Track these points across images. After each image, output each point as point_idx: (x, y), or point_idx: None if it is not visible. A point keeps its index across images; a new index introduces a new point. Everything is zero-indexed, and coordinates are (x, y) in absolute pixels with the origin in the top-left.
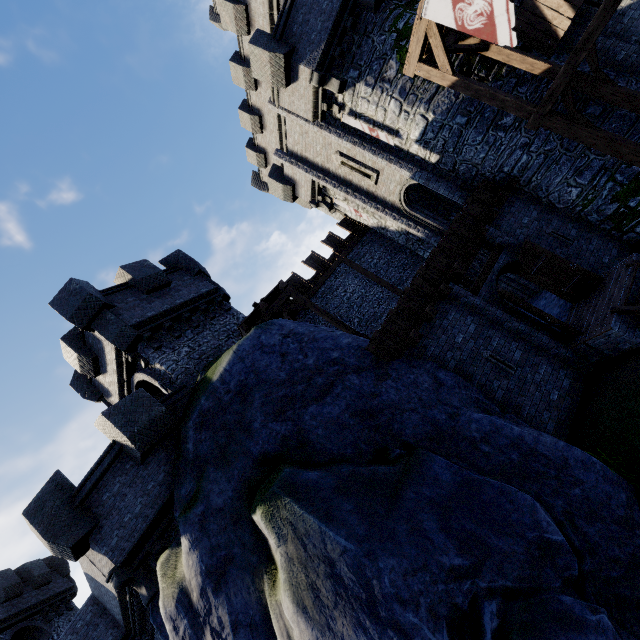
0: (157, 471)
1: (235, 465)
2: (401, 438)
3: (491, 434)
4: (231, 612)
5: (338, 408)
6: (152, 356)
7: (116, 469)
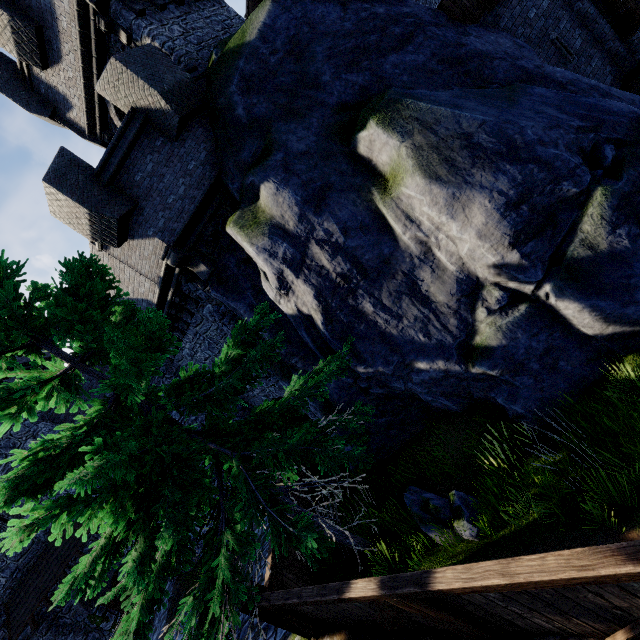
0: (196, 149)
1: (311, 115)
2: (493, 81)
3: (574, 81)
4: (338, 223)
5: (423, 56)
6: (136, 24)
7: (144, 146)
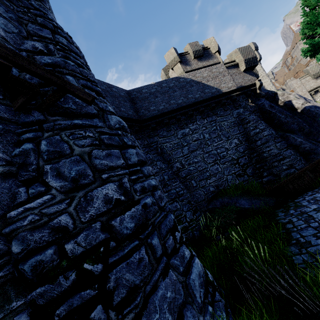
0: None
1: None
2: None
3: None
4: None
5: None
6: None
7: None
